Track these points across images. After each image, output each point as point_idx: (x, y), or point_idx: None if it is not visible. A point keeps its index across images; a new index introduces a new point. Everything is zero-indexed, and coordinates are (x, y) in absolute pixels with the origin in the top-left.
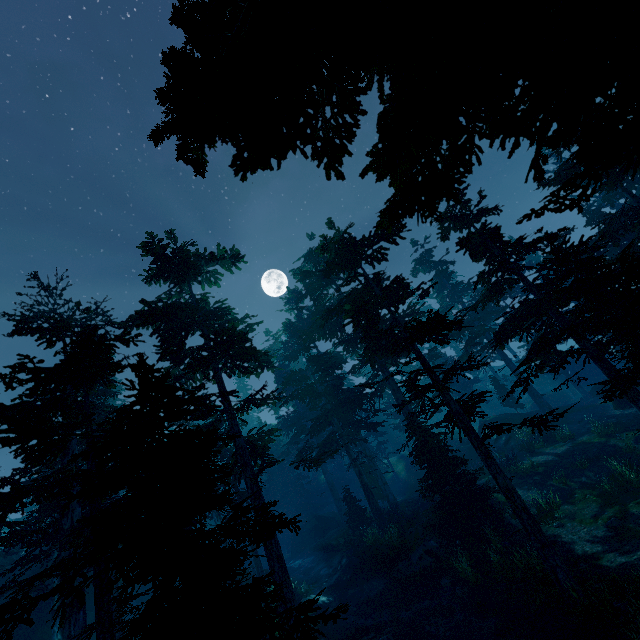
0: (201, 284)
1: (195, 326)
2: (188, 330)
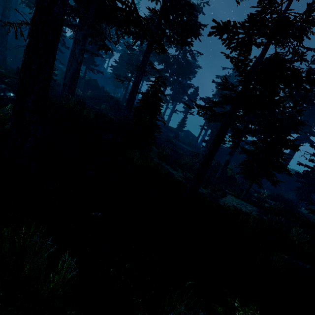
0: None
1: None
2: None
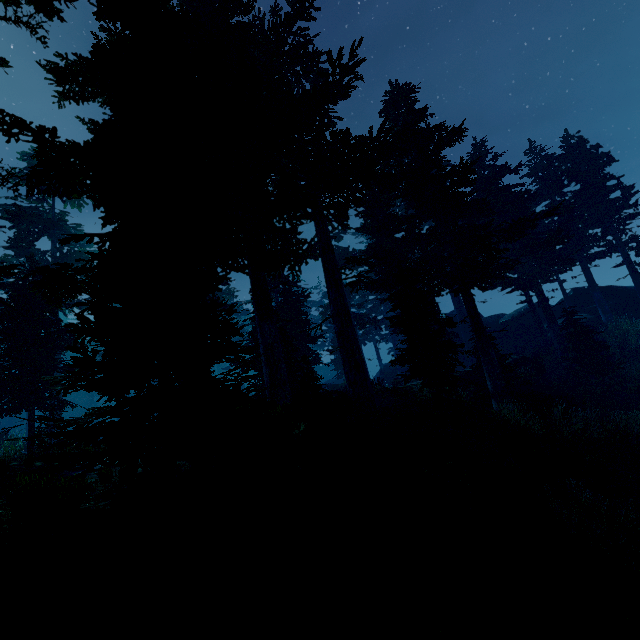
0: (65, 203)
1: (48, 235)
2: (41, 235)
